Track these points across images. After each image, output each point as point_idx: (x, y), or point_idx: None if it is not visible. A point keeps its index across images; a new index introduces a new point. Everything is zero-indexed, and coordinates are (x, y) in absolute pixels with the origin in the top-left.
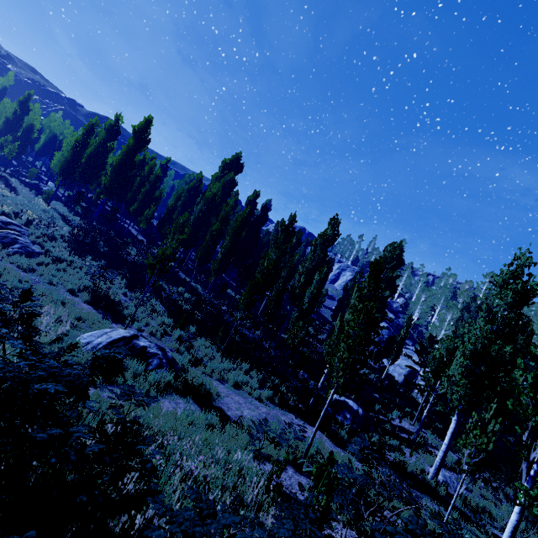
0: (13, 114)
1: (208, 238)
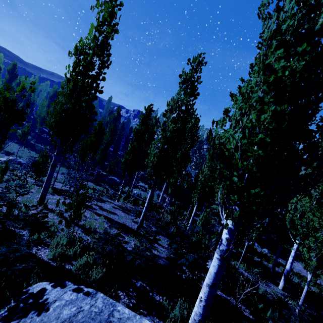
0: None
1: None
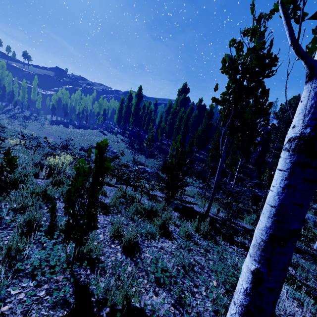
0: (99, 107)
1: (174, 130)
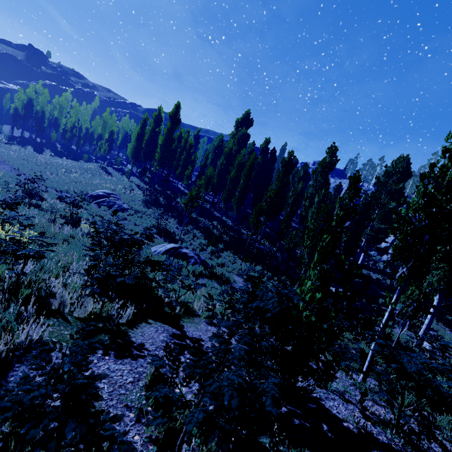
0: (102, 126)
1: (228, 183)
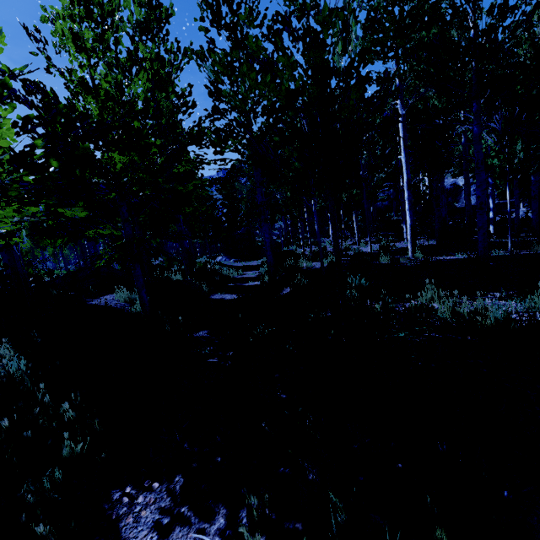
0: None
1: None
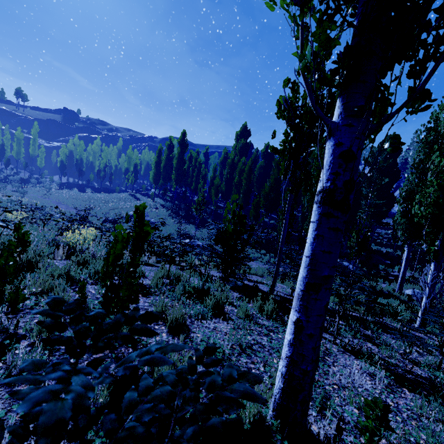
0: (127, 161)
1: (233, 188)
